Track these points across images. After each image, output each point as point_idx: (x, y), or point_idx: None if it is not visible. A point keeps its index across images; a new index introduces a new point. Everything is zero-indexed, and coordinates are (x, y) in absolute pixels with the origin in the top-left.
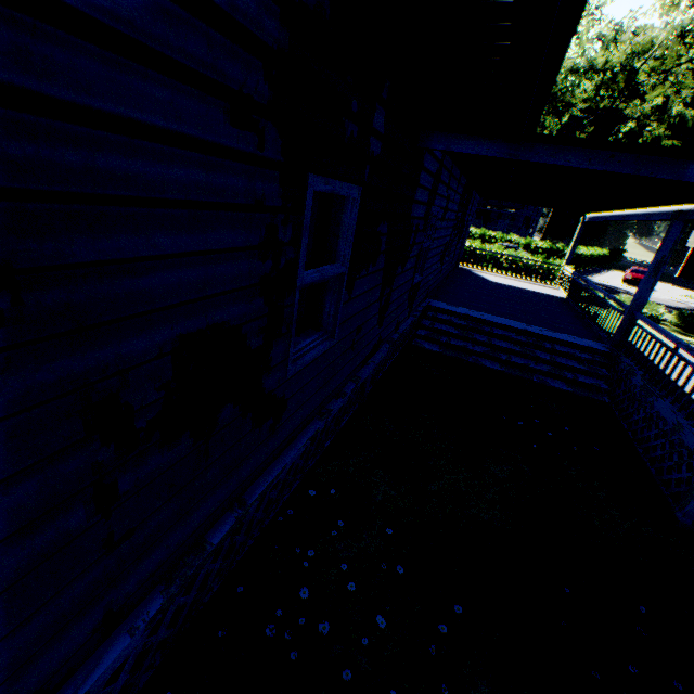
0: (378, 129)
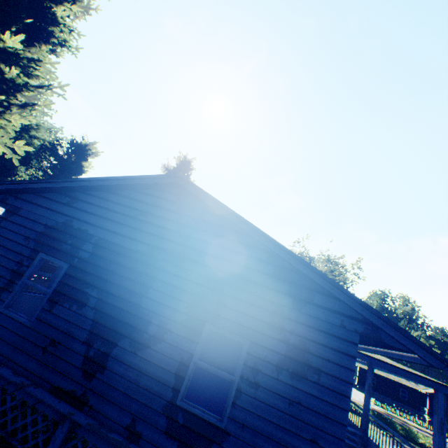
0: None
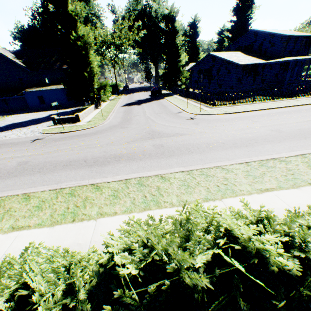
0: (250, 67)
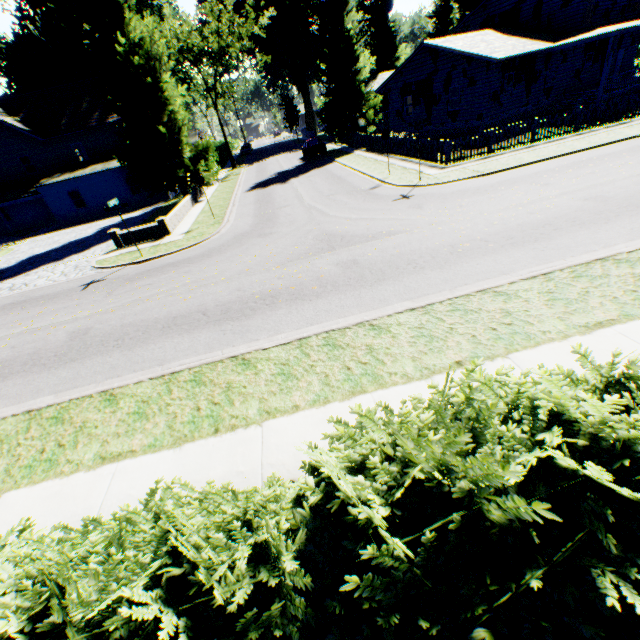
0: (517, 62)
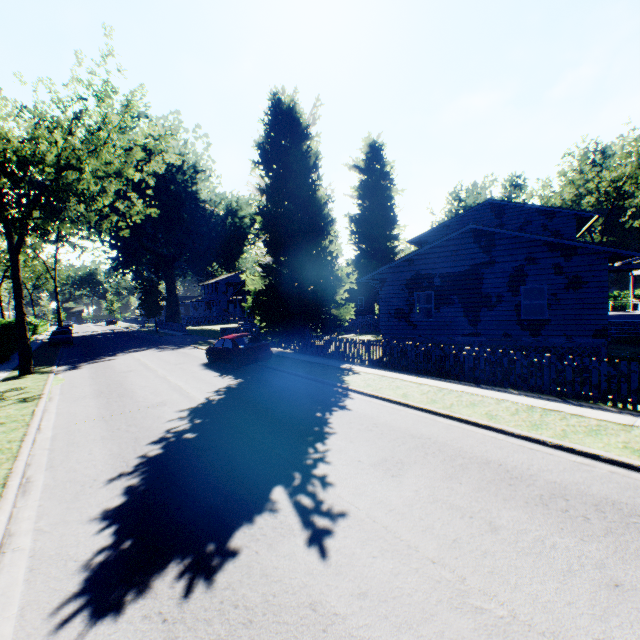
0: None
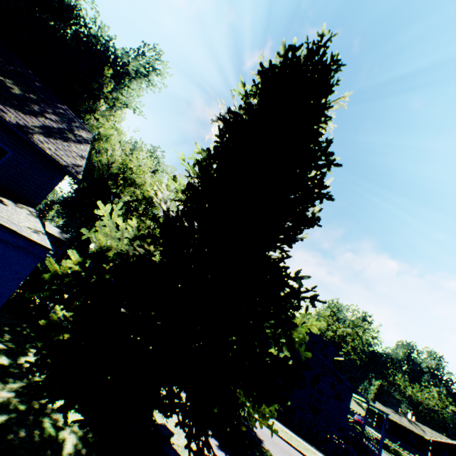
0: None
